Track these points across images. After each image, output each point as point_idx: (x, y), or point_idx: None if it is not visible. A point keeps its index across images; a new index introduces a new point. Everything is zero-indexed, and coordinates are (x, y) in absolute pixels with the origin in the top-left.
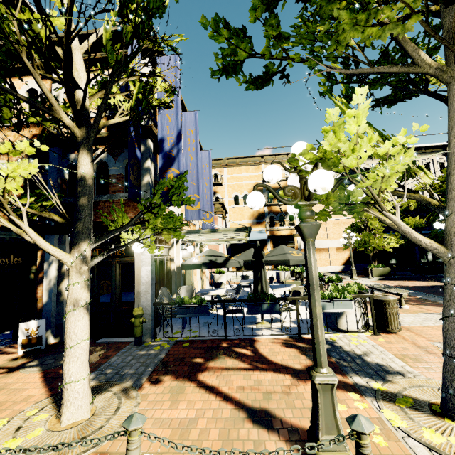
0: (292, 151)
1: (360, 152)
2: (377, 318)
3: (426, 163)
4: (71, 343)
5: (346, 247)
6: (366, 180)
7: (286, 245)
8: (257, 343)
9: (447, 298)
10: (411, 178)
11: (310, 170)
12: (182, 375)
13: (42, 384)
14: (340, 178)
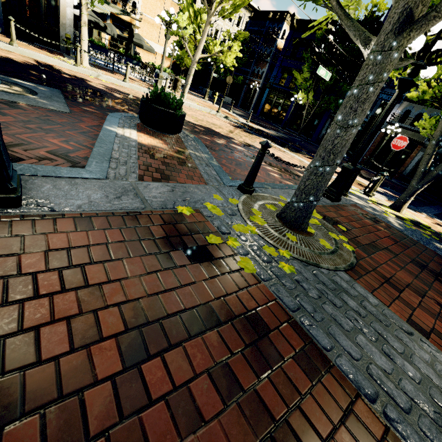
0: (170, 10)
1: (184, 24)
2: (174, 86)
3: (240, 16)
4: (84, 39)
5: (170, 56)
6: (183, 31)
7: (124, 32)
8: (129, 77)
9: (189, 70)
10: (228, 23)
11: (173, 22)
12: (107, 72)
13: (46, 52)
14: (178, 28)
